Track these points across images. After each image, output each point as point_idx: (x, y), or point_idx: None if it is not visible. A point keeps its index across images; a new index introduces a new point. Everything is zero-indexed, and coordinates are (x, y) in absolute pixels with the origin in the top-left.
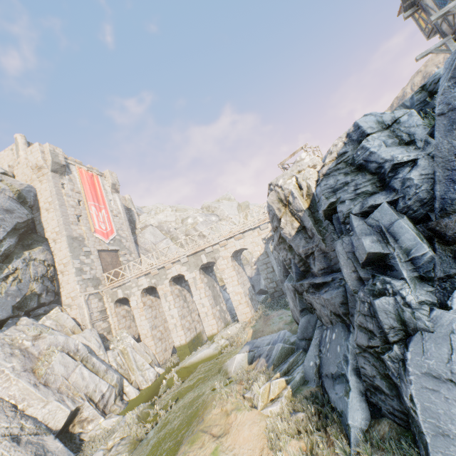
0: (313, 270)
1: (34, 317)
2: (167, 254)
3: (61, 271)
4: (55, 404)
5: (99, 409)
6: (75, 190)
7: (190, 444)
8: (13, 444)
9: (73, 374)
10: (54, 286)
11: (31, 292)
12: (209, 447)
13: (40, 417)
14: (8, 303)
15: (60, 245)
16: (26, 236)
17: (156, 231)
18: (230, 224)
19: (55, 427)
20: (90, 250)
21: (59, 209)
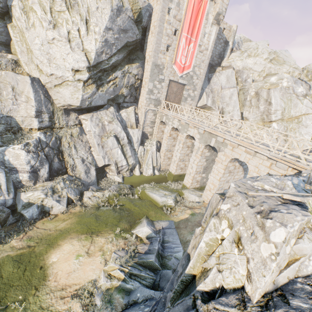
0: (172, 287)
1: (121, 106)
2: (224, 101)
3: (143, 85)
4: (101, 157)
5: (118, 170)
6: (177, 17)
7: (85, 239)
8: (81, 162)
9: (114, 149)
10: (136, 93)
11: (121, 93)
12: (82, 250)
13: (95, 158)
14: (106, 97)
15: (148, 67)
16: (134, 51)
17: (232, 77)
18: (310, 107)
19: (98, 165)
20: (163, 78)
21: (156, 37)
